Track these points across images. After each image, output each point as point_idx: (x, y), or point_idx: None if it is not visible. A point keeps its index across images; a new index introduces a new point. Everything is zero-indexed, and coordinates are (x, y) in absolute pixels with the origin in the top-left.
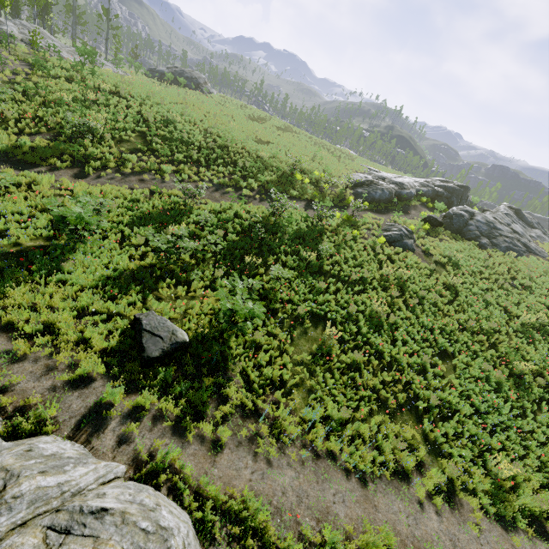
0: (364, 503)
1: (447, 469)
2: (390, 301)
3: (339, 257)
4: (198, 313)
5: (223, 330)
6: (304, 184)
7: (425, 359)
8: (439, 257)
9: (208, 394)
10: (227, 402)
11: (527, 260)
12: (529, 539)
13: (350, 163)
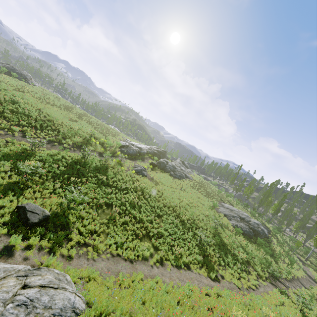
0: (132, 268)
1: (160, 254)
2: (138, 196)
3: (116, 179)
4: (50, 204)
5: (64, 212)
6: (97, 144)
7: (152, 217)
8: (156, 179)
9: (62, 238)
10: (72, 241)
11: (186, 180)
12: (185, 271)
13: (118, 136)
